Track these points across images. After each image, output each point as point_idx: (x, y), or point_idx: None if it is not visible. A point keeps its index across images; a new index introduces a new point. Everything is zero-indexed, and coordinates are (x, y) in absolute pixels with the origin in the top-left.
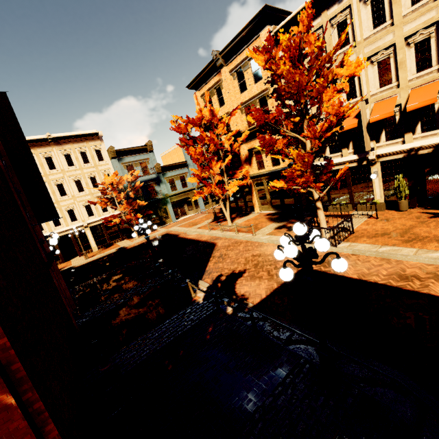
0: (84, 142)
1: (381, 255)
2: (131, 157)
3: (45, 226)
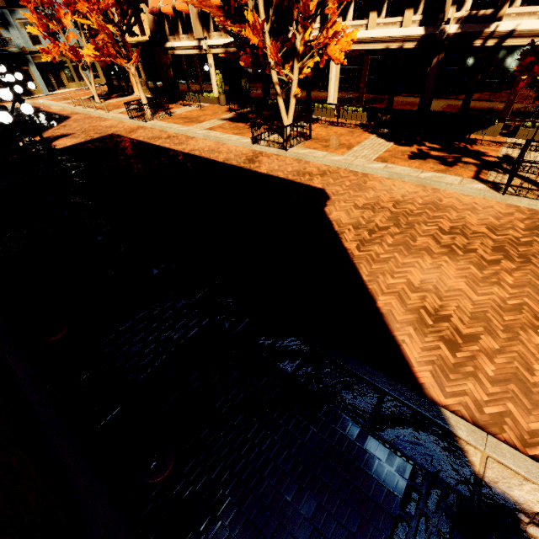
0: None
1: (162, 128)
2: None
3: None
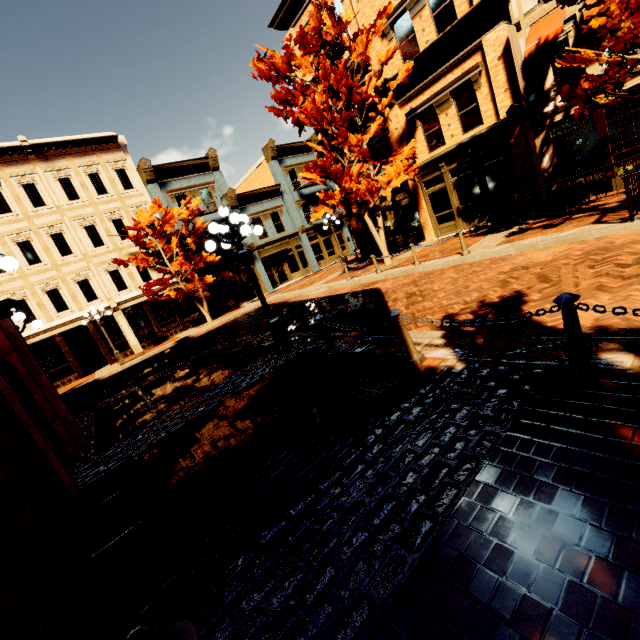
0: (93, 155)
1: None
2: (182, 180)
3: (39, 313)
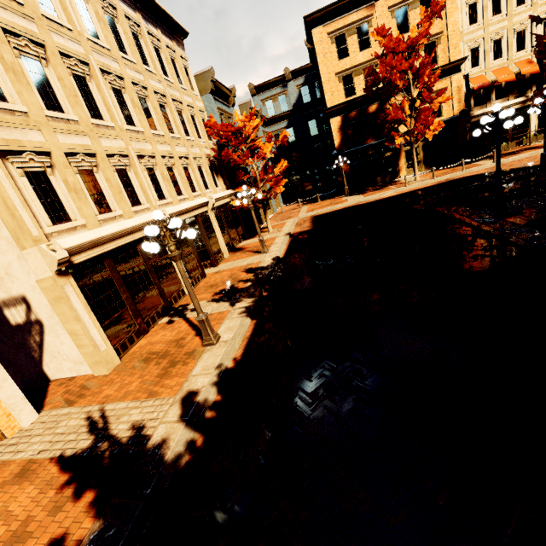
0: (170, 40)
1: None
2: (218, 103)
3: (165, 191)
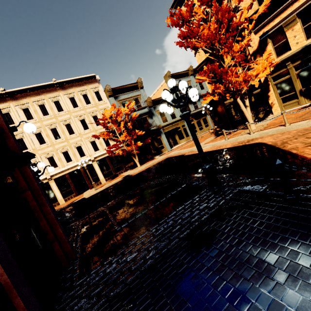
0: (85, 85)
1: None
2: (125, 95)
3: (59, 163)
